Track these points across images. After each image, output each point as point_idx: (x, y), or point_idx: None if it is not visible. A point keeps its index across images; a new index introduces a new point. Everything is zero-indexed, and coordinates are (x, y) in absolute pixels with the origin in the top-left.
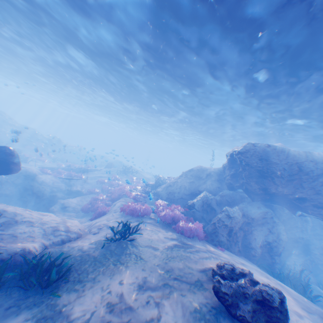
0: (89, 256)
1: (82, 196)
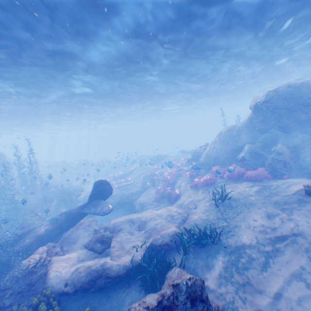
0: (214, 218)
1: (142, 193)
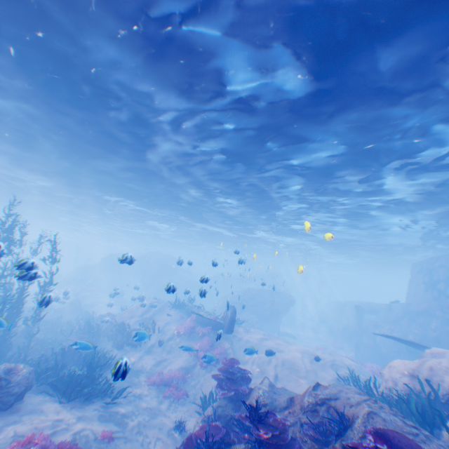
0: None
1: None
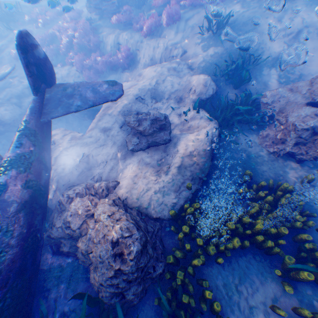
0: (228, 49)
1: None
